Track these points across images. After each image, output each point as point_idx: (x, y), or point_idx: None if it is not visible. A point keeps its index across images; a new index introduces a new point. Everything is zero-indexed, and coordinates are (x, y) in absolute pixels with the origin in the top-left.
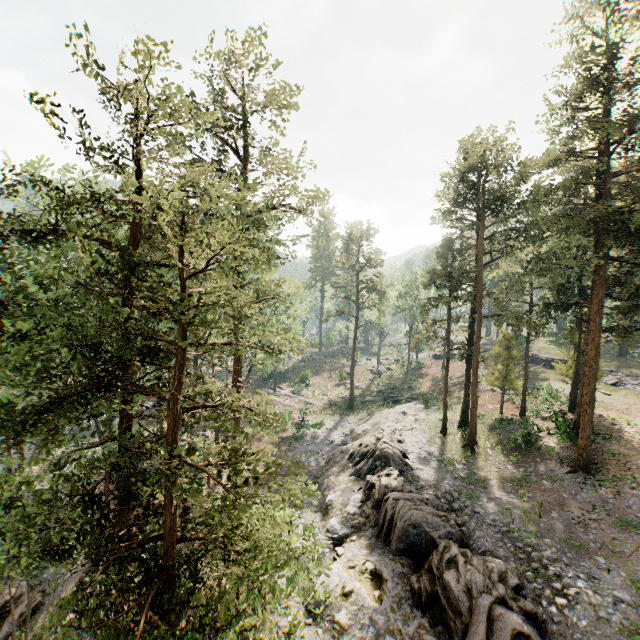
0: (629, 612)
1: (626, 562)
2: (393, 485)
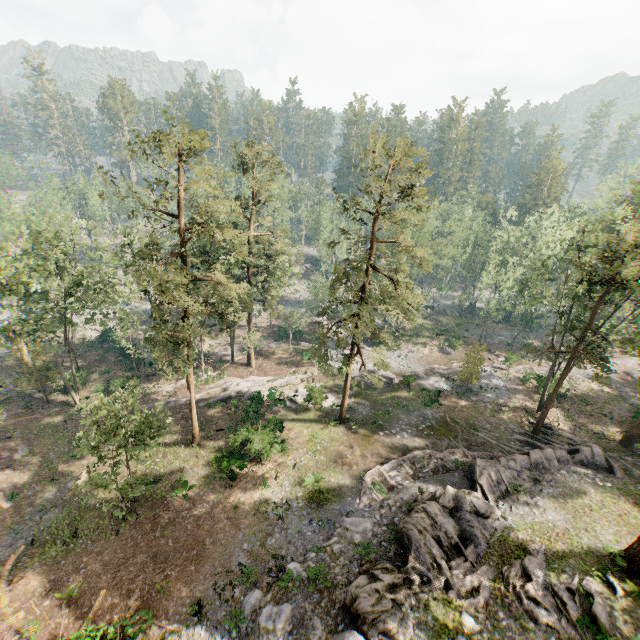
0: None
1: None
2: None
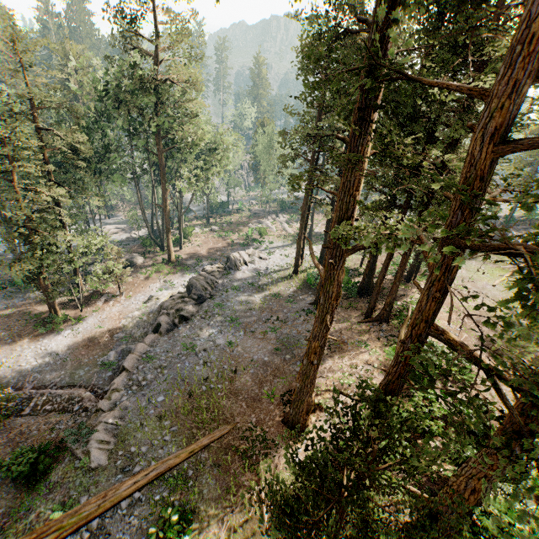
0: (209, 345)
1: (250, 340)
2: (206, 269)
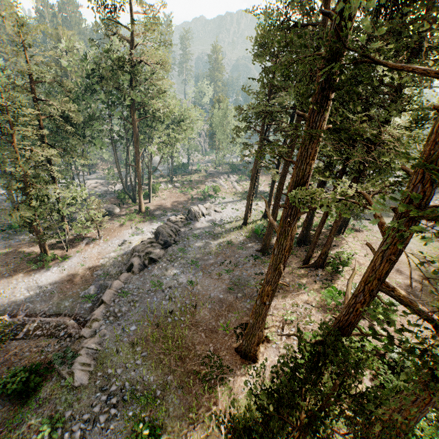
0: (173, 283)
1: (207, 279)
2: (171, 219)
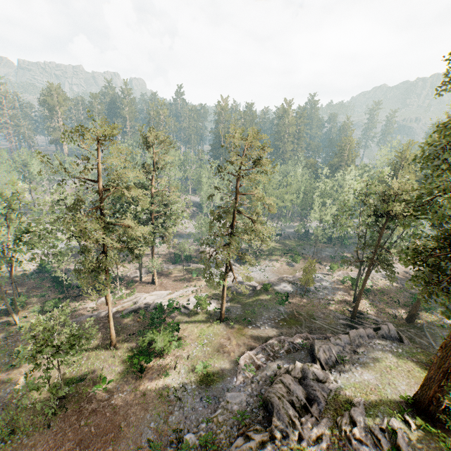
0: None
1: None
2: None
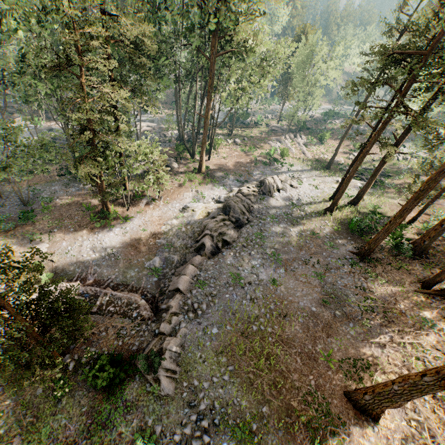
0: (252, 278)
1: (291, 280)
2: (243, 191)
